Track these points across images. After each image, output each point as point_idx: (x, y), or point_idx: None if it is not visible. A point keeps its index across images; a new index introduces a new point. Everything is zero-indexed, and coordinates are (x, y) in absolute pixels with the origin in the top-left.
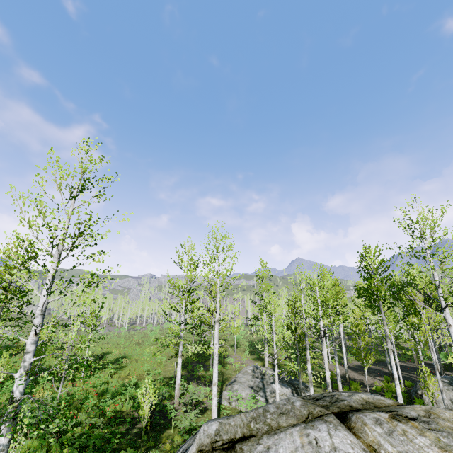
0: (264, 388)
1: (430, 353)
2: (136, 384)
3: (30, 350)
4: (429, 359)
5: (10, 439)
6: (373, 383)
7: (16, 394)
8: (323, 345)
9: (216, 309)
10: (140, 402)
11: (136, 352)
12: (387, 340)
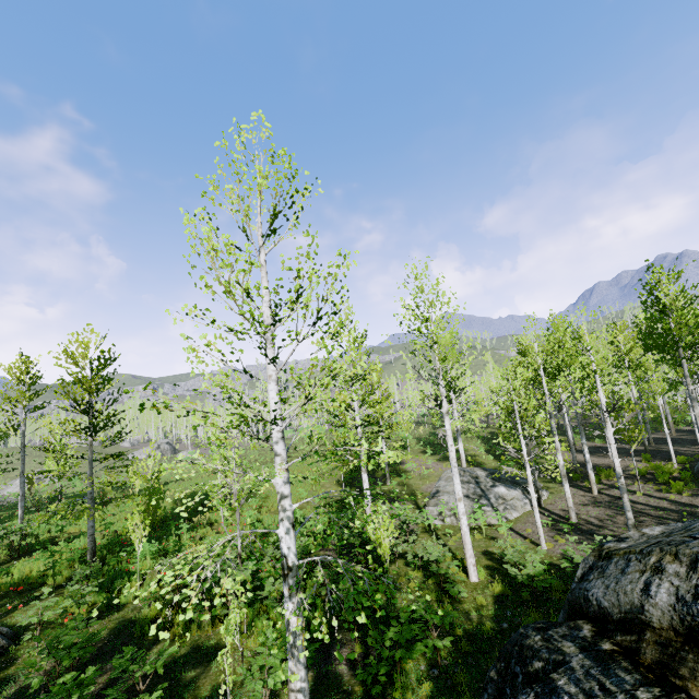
0: (485, 494)
1: (689, 416)
2: (298, 517)
3: (286, 494)
4: (685, 424)
5: (301, 618)
6: (627, 467)
7: (291, 558)
8: (607, 424)
9: (442, 397)
10: (376, 538)
11: (271, 476)
12: (694, 404)
